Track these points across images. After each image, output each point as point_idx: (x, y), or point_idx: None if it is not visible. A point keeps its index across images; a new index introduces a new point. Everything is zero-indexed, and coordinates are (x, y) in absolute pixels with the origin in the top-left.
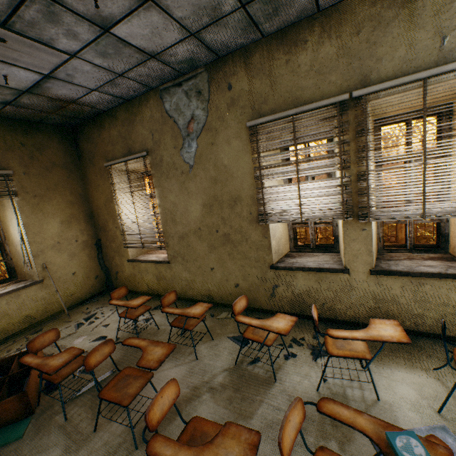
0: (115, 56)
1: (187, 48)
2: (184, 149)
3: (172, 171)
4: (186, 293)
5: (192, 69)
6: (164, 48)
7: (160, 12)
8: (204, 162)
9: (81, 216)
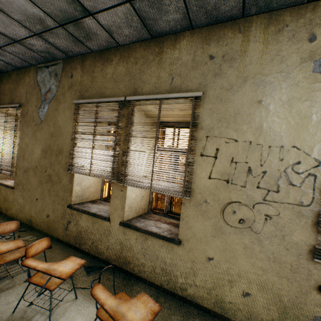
0: None
1: (40, 43)
2: (40, 109)
3: (31, 121)
4: (18, 215)
5: (54, 59)
6: (21, 38)
7: None
8: (49, 121)
9: None
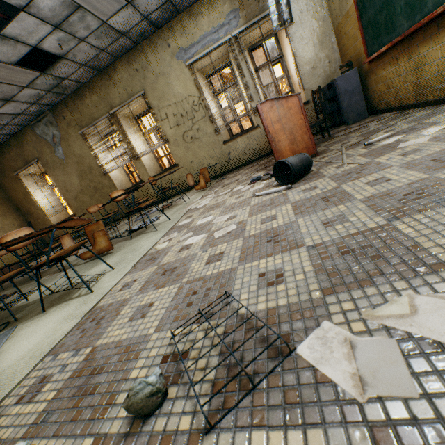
0: (1, 119)
1: (35, 107)
2: (56, 152)
3: (55, 165)
4: None
5: (43, 113)
6: (24, 110)
7: (16, 102)
8: (69, 155)
9: (11, 210)
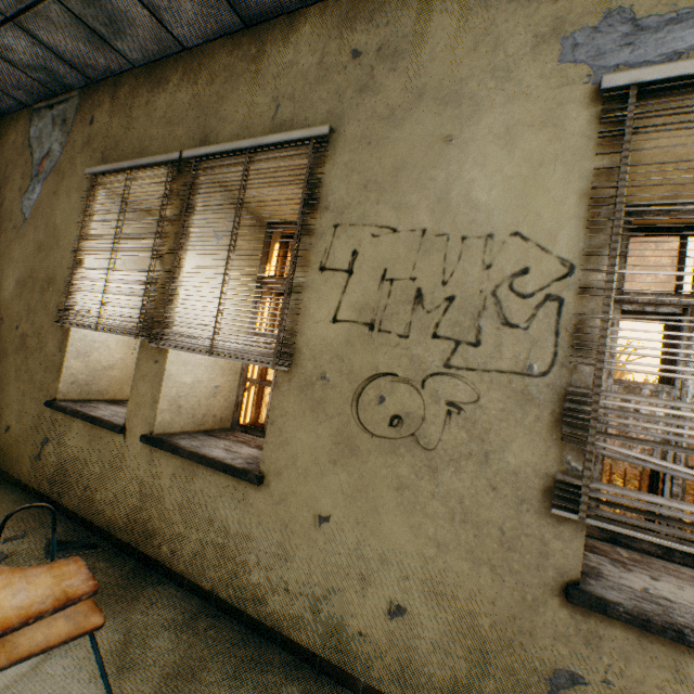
0: None
1: (22, 43)
2: (27, 194)
3: (7, 222)
4: None
5: (63, 89)
6: None
7: None
8: (40, 217)
9: None
